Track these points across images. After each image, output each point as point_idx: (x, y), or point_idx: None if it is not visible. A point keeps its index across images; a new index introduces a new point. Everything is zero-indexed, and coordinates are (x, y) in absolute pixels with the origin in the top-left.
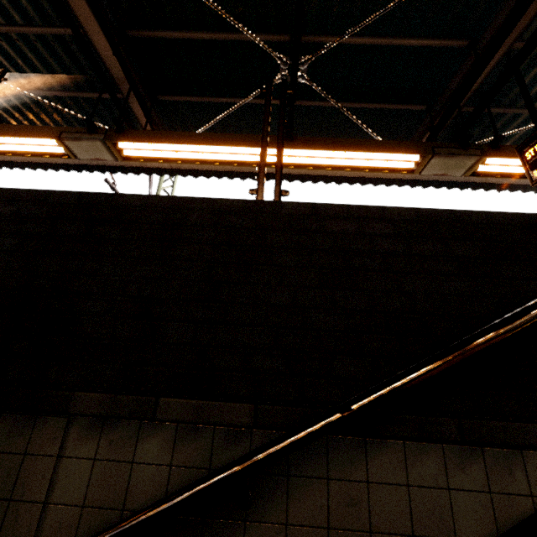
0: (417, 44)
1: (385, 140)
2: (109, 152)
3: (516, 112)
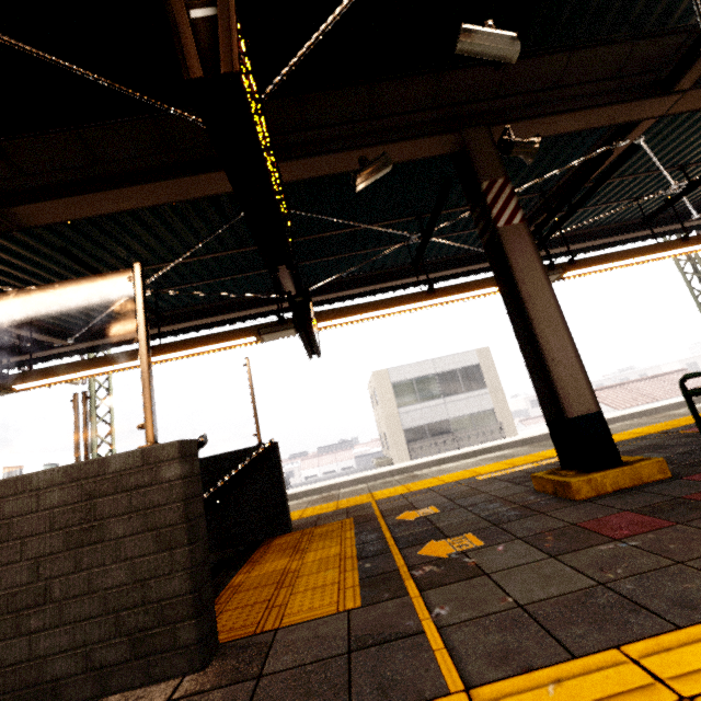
0: (224, 254)
1: (222, 332)
2: (3, 392)
3: (345, 256)
